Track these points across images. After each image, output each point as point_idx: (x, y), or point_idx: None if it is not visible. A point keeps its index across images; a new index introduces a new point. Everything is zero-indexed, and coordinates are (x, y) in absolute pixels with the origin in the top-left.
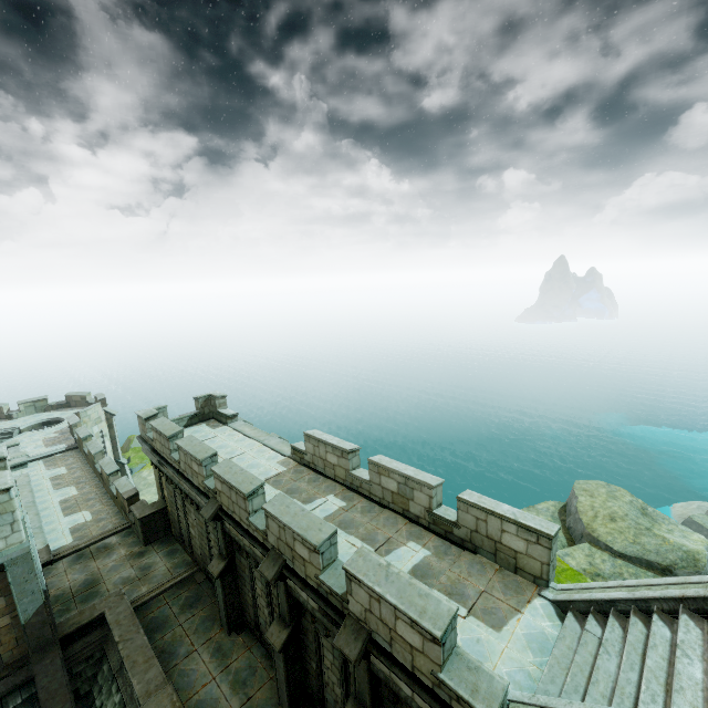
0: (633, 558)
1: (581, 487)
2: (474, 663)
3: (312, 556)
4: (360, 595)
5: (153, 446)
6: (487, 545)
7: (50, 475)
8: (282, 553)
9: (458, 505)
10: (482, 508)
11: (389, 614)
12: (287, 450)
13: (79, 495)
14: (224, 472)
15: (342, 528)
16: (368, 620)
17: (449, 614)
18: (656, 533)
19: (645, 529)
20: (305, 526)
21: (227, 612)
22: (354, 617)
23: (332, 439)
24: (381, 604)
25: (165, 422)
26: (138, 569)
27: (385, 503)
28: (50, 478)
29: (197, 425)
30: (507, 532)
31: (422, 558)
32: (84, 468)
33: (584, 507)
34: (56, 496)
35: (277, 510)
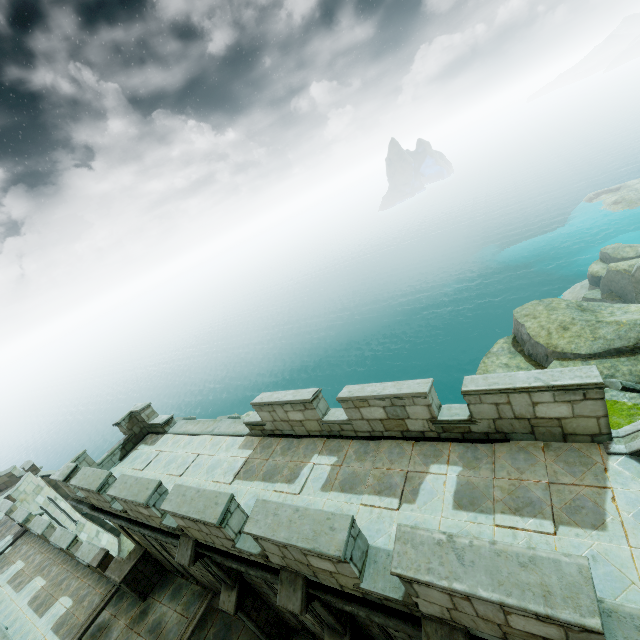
0: (602, 353)
1: (521, 314)
2: (639, 617)
3: (339, 568)
4: (432, 597)
5: (90, 503)
6: (519, 427)
7: (6, 578)
8: (297, 570)
9: (466, 400)
10: (499, 390)
11: (492, 610)
12: (242, 429)
13: (47, 583)
14: (177, 506)
15: (348, 491)
16: (458, 619)
17: (586, 578)
18: (608, 321)
19: (596, 322)
20: (310, 532)
21: (265, 634)
22: (433, 618)
23: (285, 396)
24: (472, 602)
25: (87, 473)
26: (147, 633)
27: (378, 435)
28: (7, 582)
29: (134, 450)
30: (540, 404)
31: (455, 479)
32: (42, 549)
33: (534, 330)
34: (22, 599)
35: (264, 528)
